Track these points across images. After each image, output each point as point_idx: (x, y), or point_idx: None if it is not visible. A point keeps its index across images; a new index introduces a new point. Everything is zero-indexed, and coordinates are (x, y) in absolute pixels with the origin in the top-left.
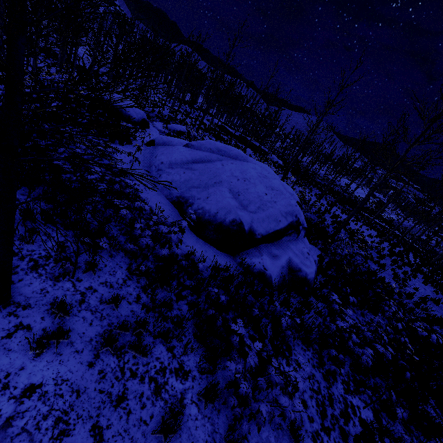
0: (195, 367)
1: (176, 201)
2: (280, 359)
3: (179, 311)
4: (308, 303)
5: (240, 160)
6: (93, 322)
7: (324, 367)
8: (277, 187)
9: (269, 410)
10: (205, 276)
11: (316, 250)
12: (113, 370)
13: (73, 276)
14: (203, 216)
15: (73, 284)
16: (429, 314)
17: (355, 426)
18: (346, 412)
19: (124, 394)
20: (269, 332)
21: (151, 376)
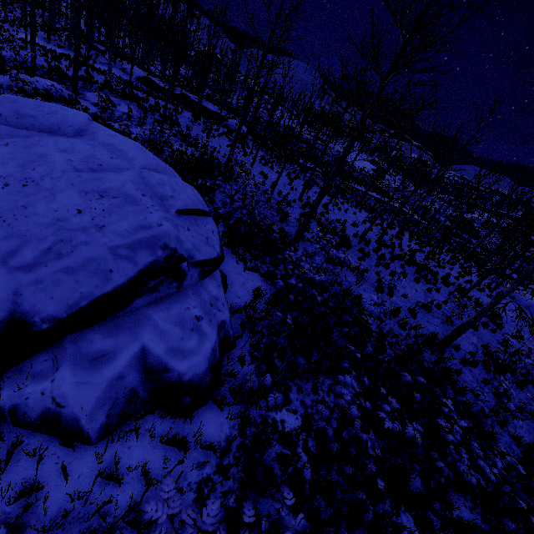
0: None
1: None
2: None
3: None
4: (181, 440)
5: (65, 133)
6: None
7: None
8: (116, 190)
9: None
10: None
11: (255, 280)
12: None
13: None
14: None
15: None
16: (418, 336)
17: None
18: None
19: None
20: None
21: None
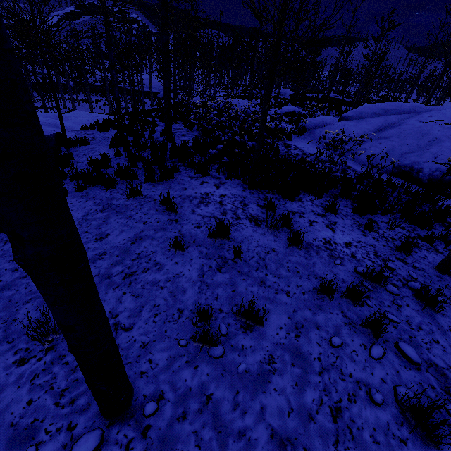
0: None
1: (396, 171)
2: None
3: None
4: None
5: (420, 112)
6: None
7: None
8: None
9: None
10: None
11: None
12: None
13: (447, 247)
14: (444, 177)
15: None
16: None
17: None
18: None
19: None
20: None
21: None
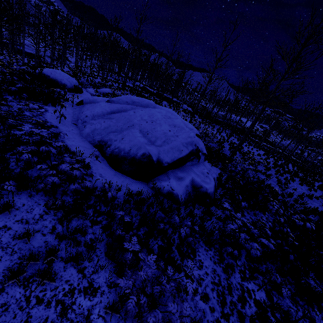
0: (105, 283)
1: (98, 144)
2: (186, 262)
3: (93, 234)
4: (209, 212)
5: (150, 107)
6: (3, 258)
7: (224, 262)
8: (178, 125)
9: (160, 318)
10: (118, 202)
11: (217, 170)
12: (17, 301)
13: None
14: (119, 153)
15: None
16: (305, 207)
17: (251, 308)
18: (243, 296)
19: (27, 322)
20: (176, 240)
21: (59, 299)
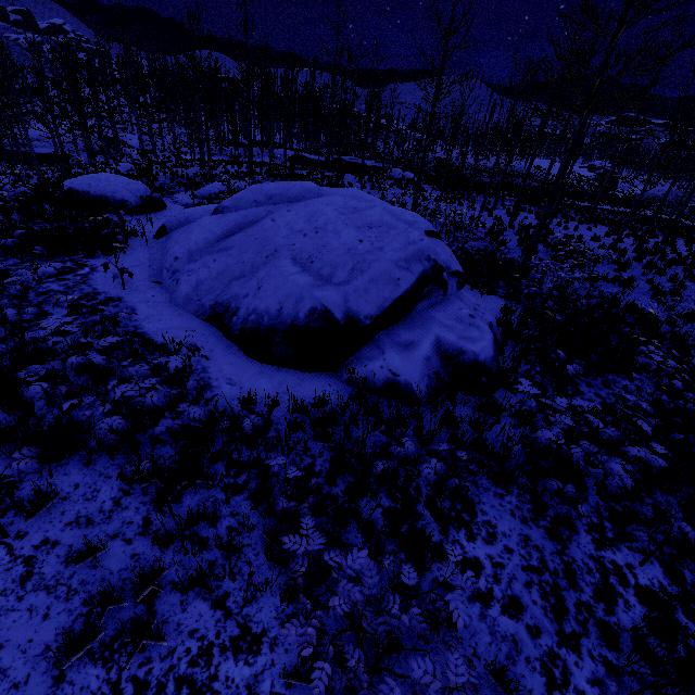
0: (275, 620)
1: (212, 314)
2: (454, 533)
3: (234, 517)
4: (492, 405)
5: (309, 199)
6: (51, 609)
7: (546, 513)
8: (378, 221)
9: None
10: (276, 433)
11: (497, 302)
12: None
13: (4, 534)
14: (260, 323)
15: (7, 549)
16: None
17: (630, 609)
18: (606, 586)
19: None
20: (424, 489)
21: (181, 676)
